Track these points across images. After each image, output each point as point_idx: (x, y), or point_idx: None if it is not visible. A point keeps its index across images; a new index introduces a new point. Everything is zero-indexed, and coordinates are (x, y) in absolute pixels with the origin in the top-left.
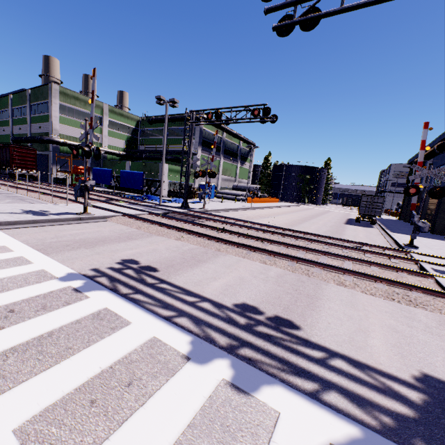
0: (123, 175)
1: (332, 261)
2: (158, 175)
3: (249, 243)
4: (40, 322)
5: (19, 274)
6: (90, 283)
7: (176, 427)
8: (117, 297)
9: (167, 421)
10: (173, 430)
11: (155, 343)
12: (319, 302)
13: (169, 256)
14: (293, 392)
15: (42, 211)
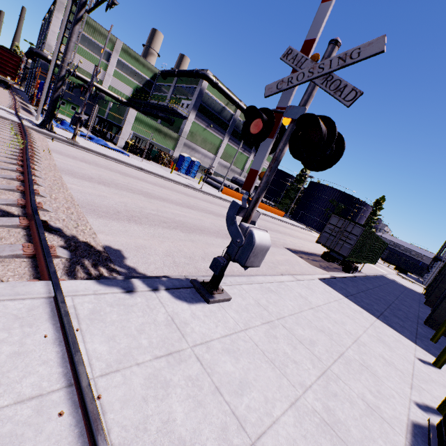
0: None
1: None
2: (122, 120)
3: None
4: None
5: None
6: None
7: None
8: None
9: None
10: None
11: None
12: None
13: None
14: None
15: None
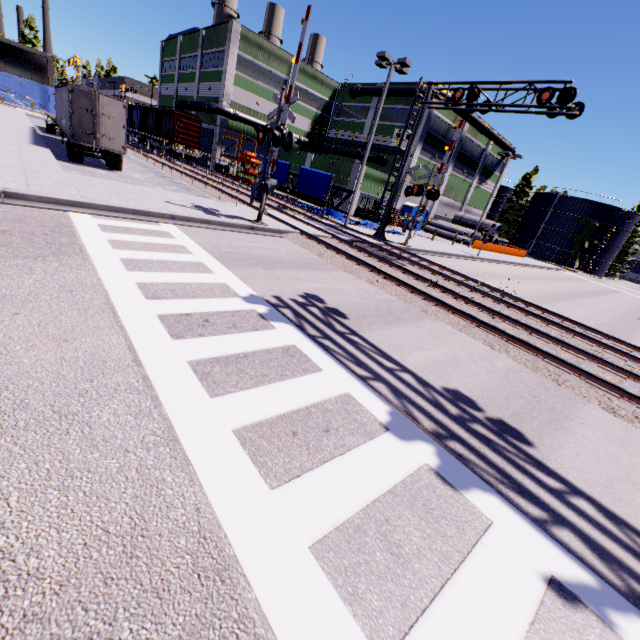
0: (303, 174)
1: (602, 374)
2: (348, 181)
3: (471, 312)
4: (234, 341)
5: (204, 283)
6: (275, 312)
7: (376, 487)
8: (305, 337)
9: (367, 478)
10: (373, 489)
11: (350, 400)
12: (568, 423)
13: (359, 303)
14: (512, 509)
15: (212, 209)
